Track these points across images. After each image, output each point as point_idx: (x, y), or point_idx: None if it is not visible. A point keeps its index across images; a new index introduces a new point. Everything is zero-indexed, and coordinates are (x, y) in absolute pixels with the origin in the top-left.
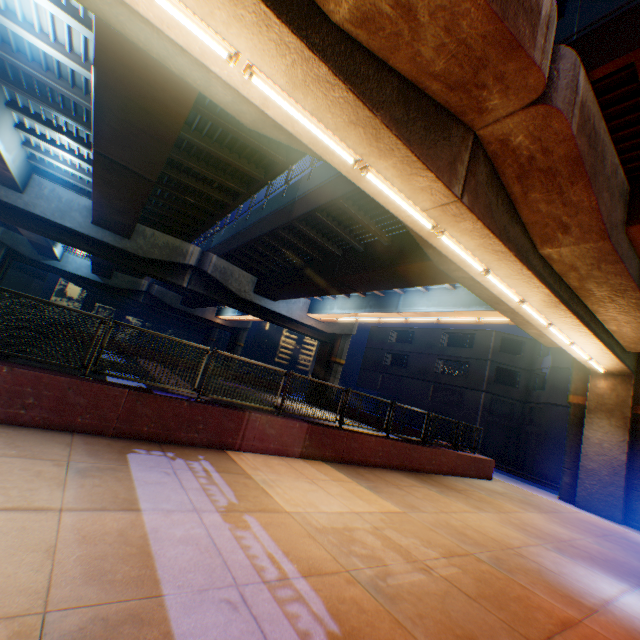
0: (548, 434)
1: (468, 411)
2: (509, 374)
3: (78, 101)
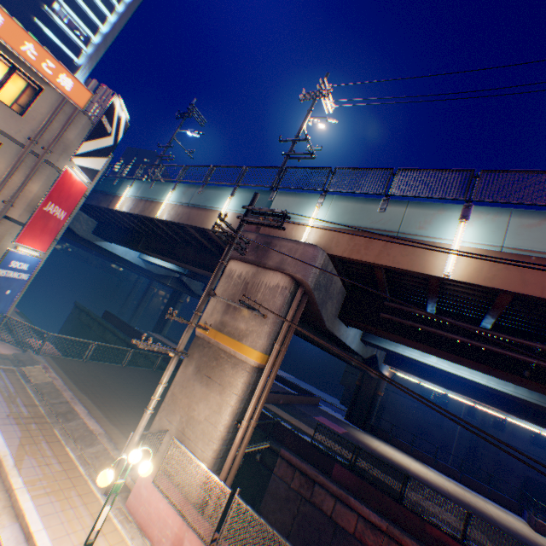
0: (507, 464)
1: (447, 433)
2: (471, 409)
3: None
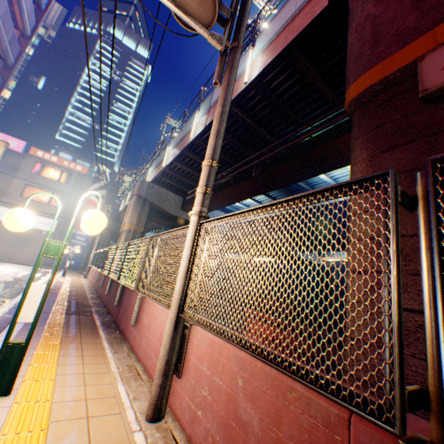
0: None
1: None
2: None
3: (303, 187)
